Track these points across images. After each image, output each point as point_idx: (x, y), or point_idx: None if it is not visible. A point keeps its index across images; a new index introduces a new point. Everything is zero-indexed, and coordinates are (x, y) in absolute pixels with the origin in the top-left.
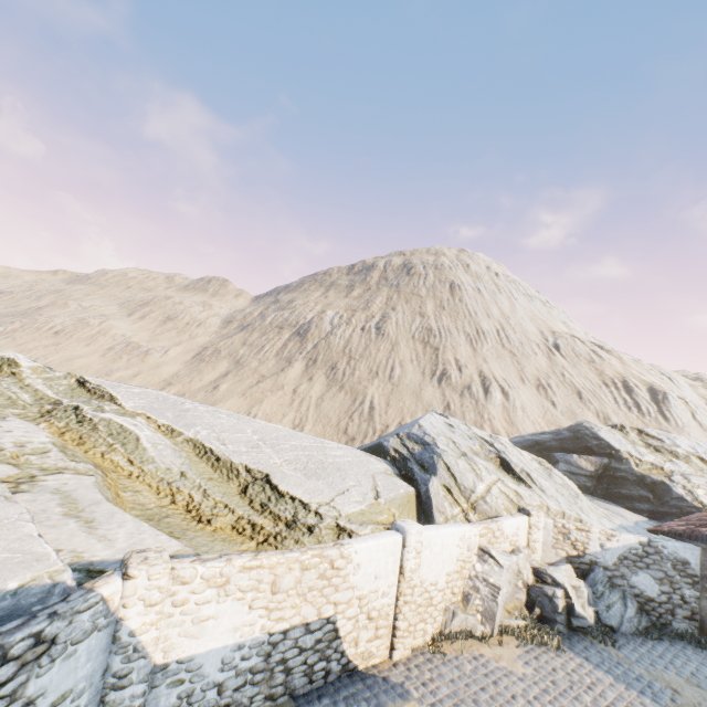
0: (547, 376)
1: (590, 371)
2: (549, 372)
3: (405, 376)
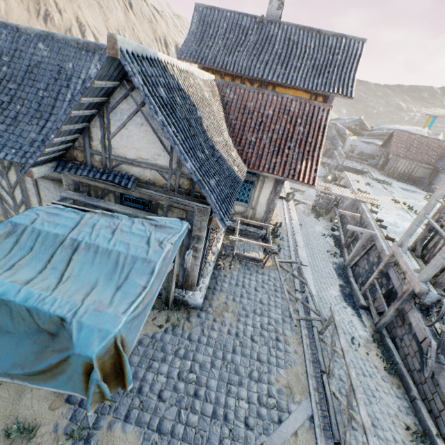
0: (124, 29)
1: (149, 30)
2: (126, 27)
3: (12, 11)
